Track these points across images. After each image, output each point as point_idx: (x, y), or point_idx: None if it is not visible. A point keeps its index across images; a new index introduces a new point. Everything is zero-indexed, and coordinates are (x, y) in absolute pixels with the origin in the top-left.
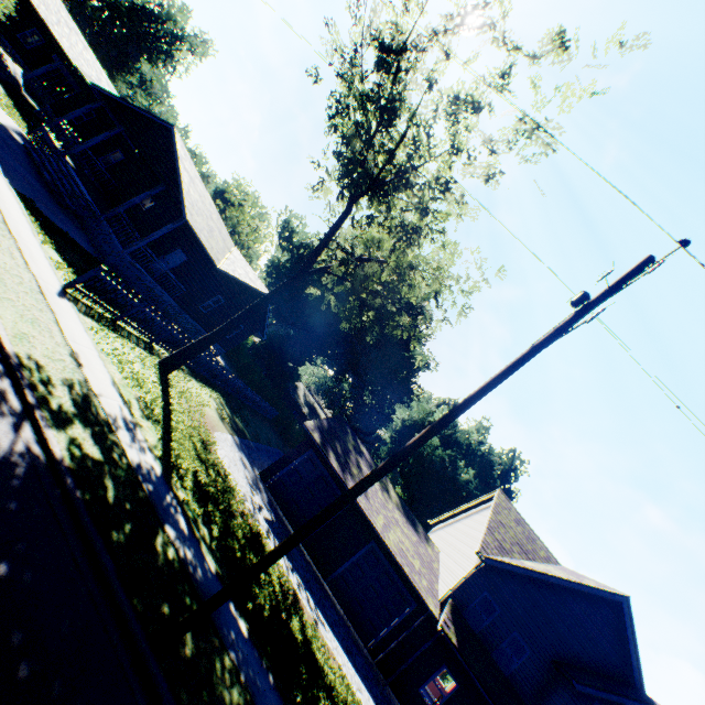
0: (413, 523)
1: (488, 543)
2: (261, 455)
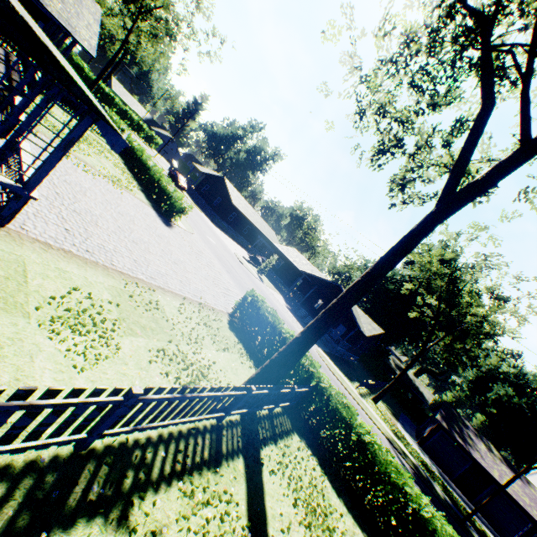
0: (515, 472)
1: None
2: (406, 426)
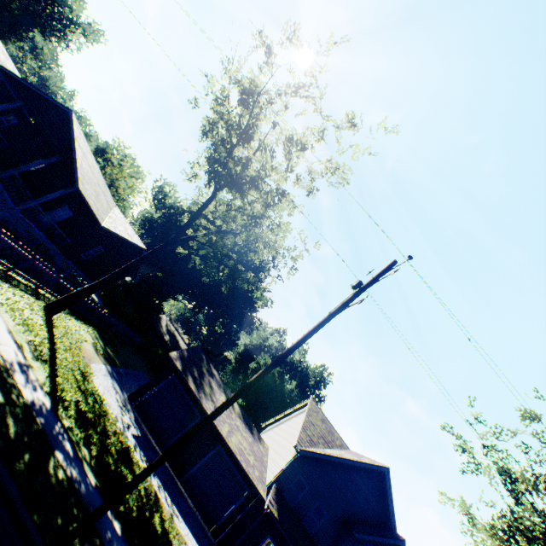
0: (250, 427)
1: (302, 438)
2: (129, 379)
